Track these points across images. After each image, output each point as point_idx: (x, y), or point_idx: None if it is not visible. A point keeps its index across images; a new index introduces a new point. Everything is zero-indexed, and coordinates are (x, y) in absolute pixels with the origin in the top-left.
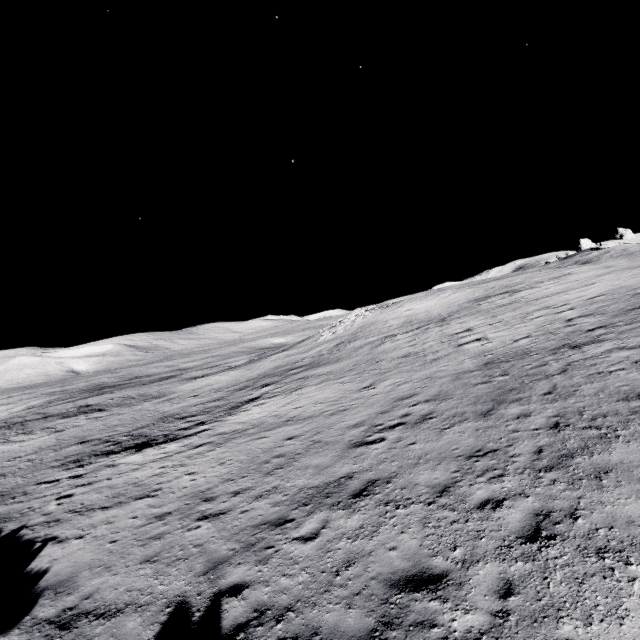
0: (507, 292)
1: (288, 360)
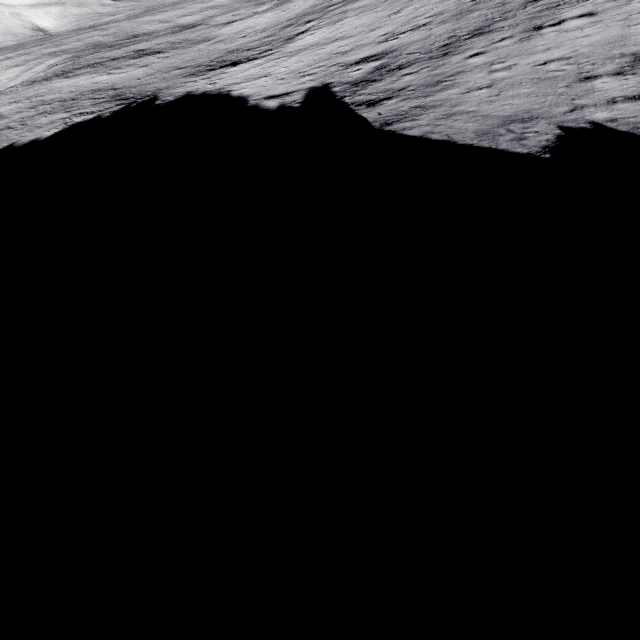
0: None
1: None
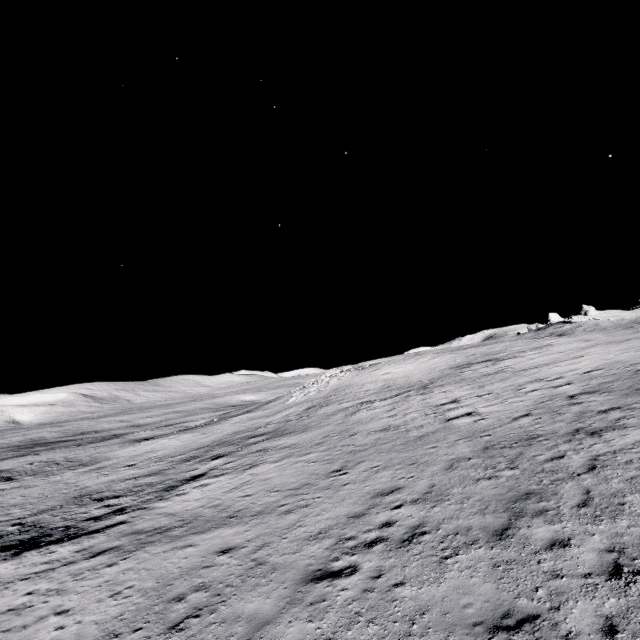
0: (490, 360)
1: (250, 424)
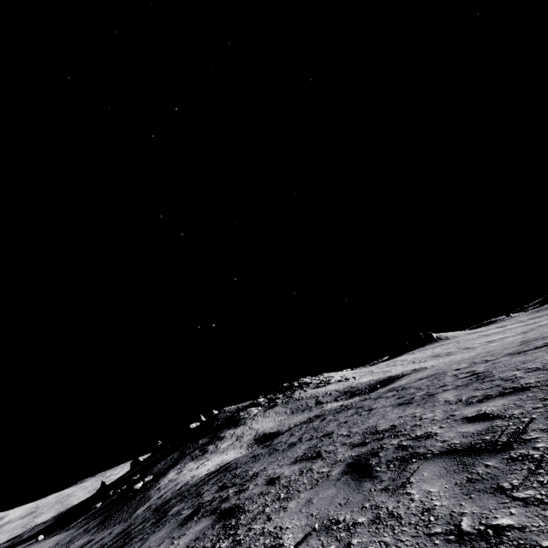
0: None
1: (405, 366)
